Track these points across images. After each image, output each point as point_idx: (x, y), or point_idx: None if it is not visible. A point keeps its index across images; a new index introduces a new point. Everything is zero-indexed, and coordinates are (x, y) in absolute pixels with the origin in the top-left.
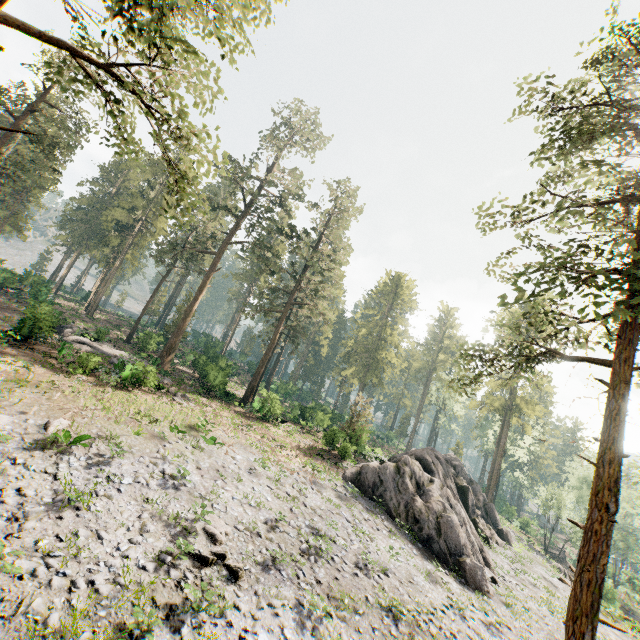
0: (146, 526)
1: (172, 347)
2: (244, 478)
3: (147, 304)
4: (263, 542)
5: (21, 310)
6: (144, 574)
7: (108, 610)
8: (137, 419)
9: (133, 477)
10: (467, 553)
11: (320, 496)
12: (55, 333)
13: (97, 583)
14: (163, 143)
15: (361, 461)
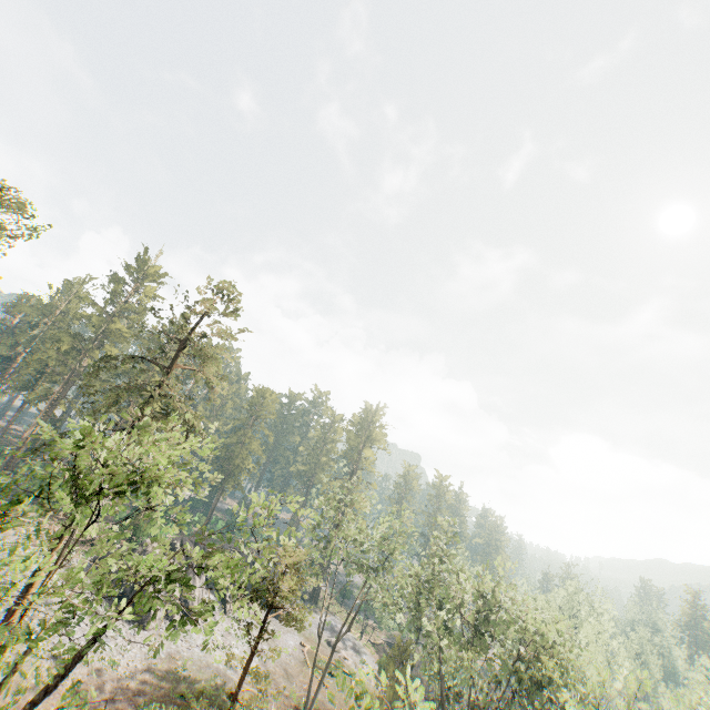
0: None
1: (12, 462)
2: None
3: (10, 425)
4: None
5: None
6: None
7: None
8: None
9: None
10: None
11: None
12: None
13: None
14: None
15: None
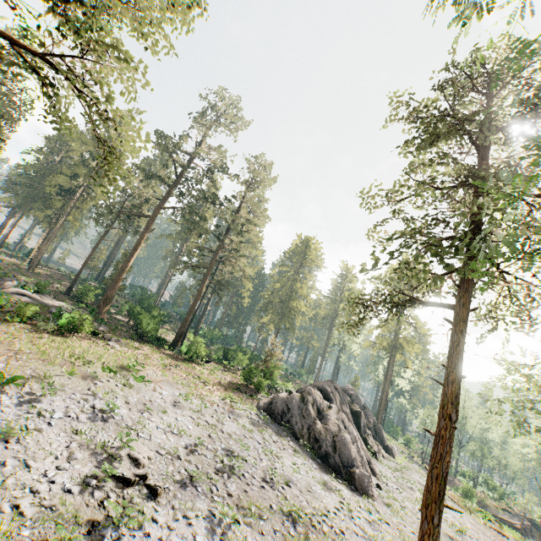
0: (74, 454)
1: (109, 298)
2: (169, 410)
3: (86, 260)
4: (182, 464)
5: None
6: (69, 496)
7: (32, 530)
8: (71, 361)
9: (64, 412)
10: (357, 465)
11: (236, 423)
12: None
13: (22, 506)
14: (90, 119)
15: (273, 393)
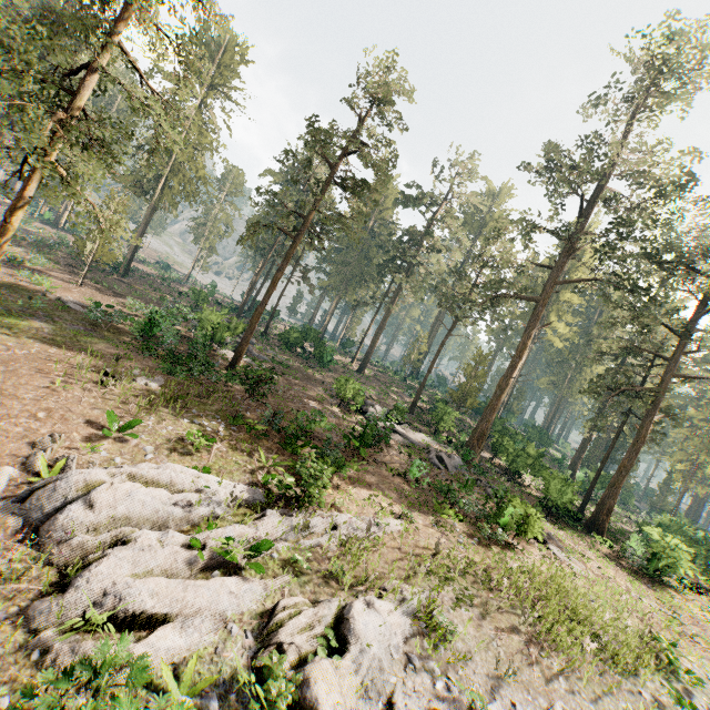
0: None
1: (484, 434)
2: None
3: (431, 366)
4: None
5: (317, 378)
6: None
7: None
8: (597, 655)
9: None
10: None
11: None
12: (358, 412)
13: None
14: None
15: None
